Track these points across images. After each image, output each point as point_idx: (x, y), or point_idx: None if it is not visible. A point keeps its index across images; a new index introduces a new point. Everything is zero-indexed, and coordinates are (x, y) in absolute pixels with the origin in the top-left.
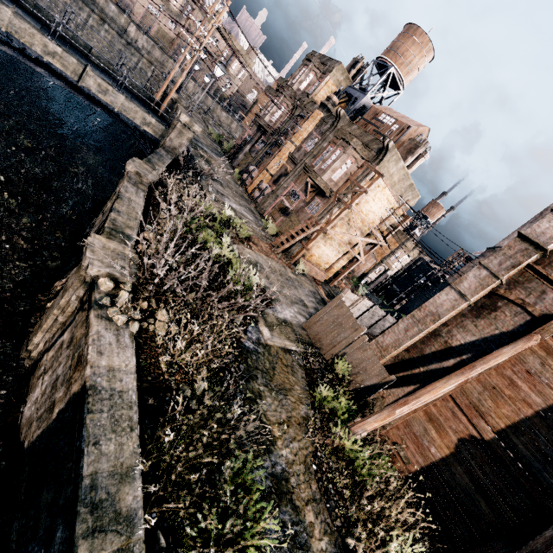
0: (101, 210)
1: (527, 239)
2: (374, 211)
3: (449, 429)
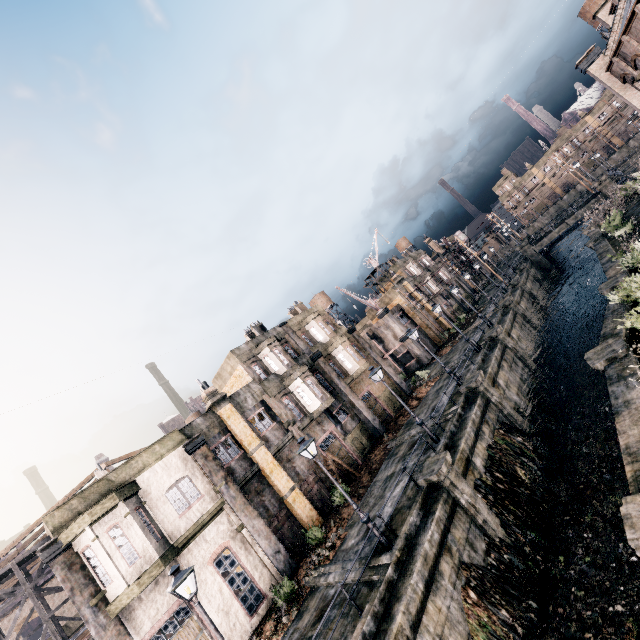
0: None
1: None
2: None
3: None
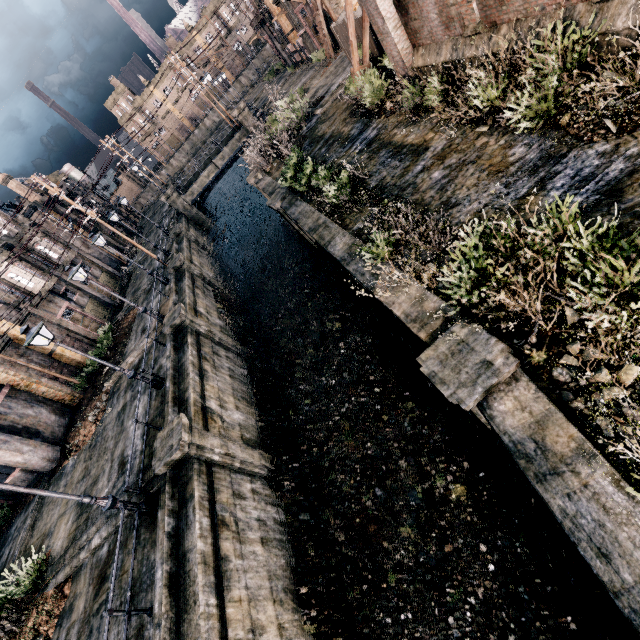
0: None
1: None
2: None
3: None
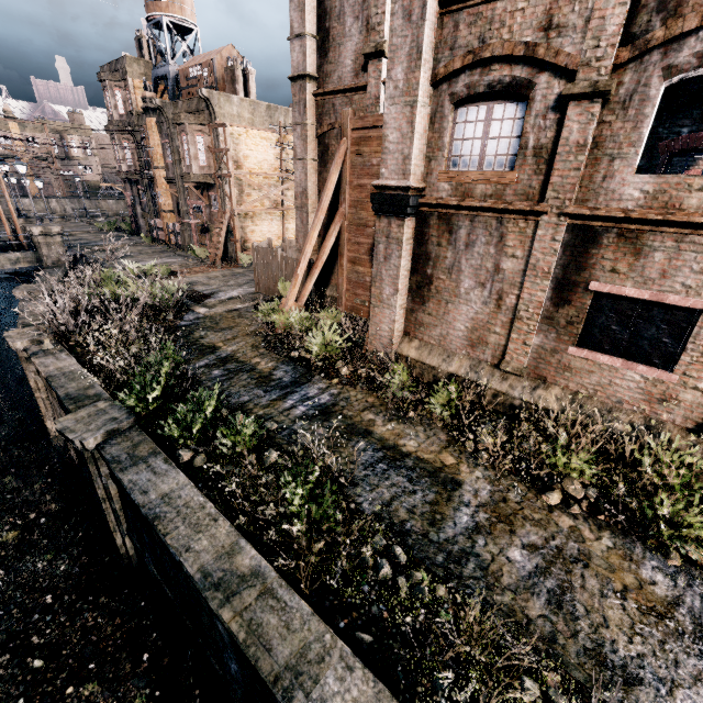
0: None
1: (295, 78)
2: (264, 158)
3: (364, 256)
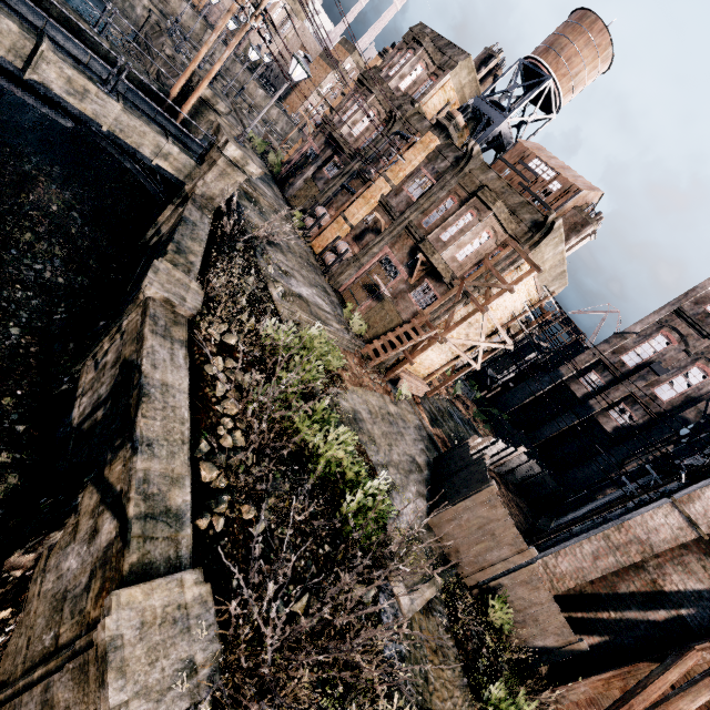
0: (90, 351)
1: None
2: (507, 305)
3: None
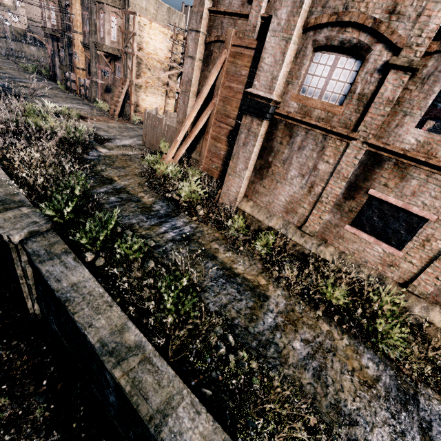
0: None
1: None
2: (159, 48)
3: (222, 137)
